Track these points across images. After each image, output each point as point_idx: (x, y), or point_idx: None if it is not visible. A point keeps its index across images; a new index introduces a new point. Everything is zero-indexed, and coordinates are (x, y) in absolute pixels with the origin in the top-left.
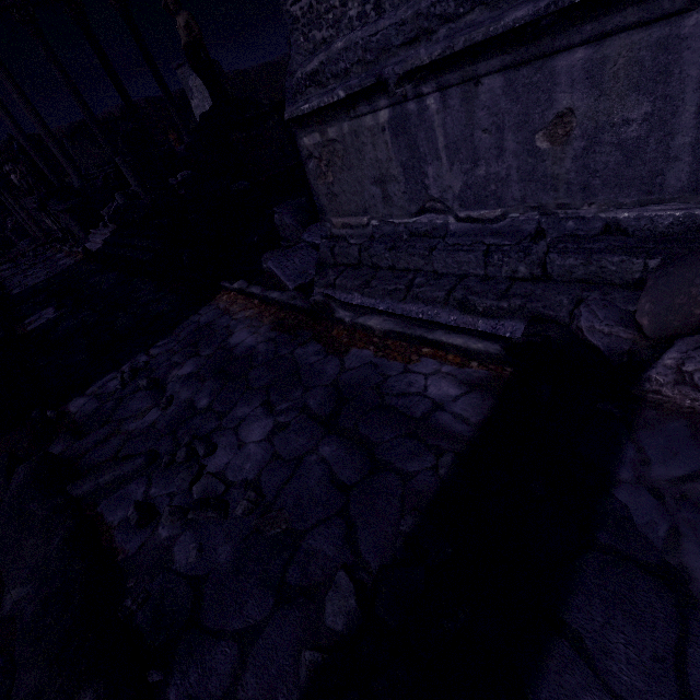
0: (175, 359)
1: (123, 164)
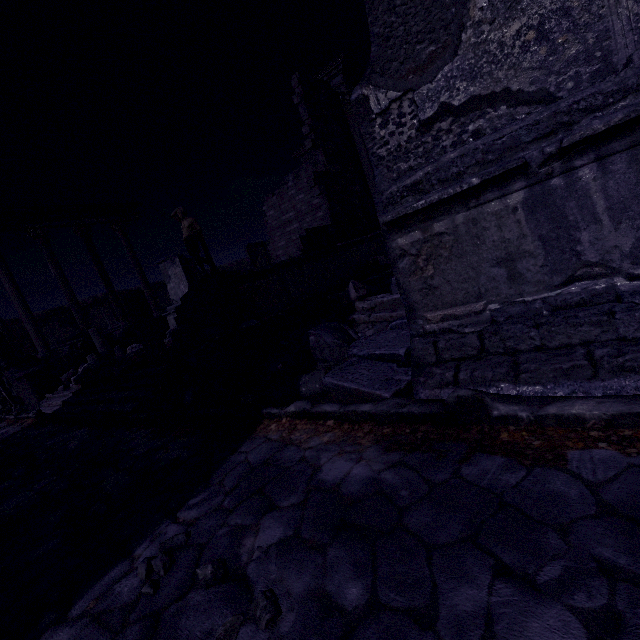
0: (235, 520)
1: (95, 333)
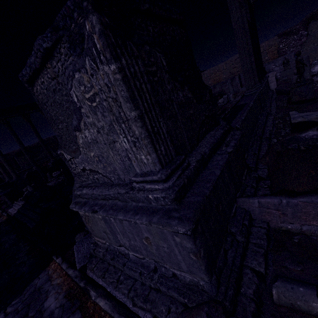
0: None
1: (36, 169)
